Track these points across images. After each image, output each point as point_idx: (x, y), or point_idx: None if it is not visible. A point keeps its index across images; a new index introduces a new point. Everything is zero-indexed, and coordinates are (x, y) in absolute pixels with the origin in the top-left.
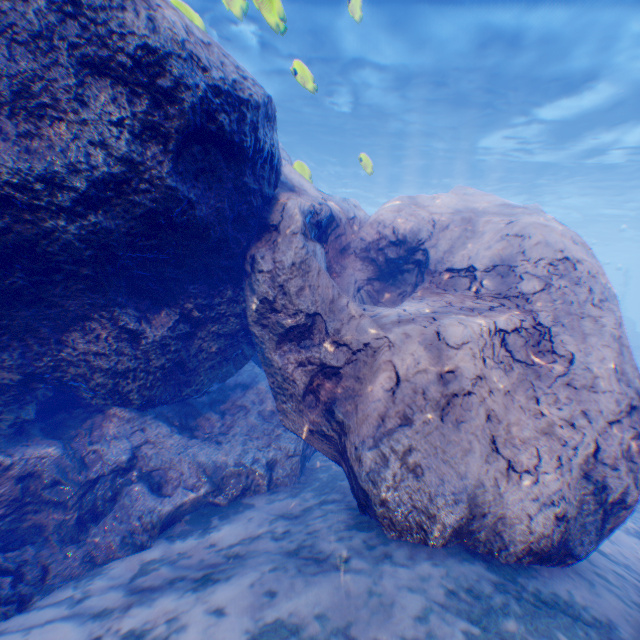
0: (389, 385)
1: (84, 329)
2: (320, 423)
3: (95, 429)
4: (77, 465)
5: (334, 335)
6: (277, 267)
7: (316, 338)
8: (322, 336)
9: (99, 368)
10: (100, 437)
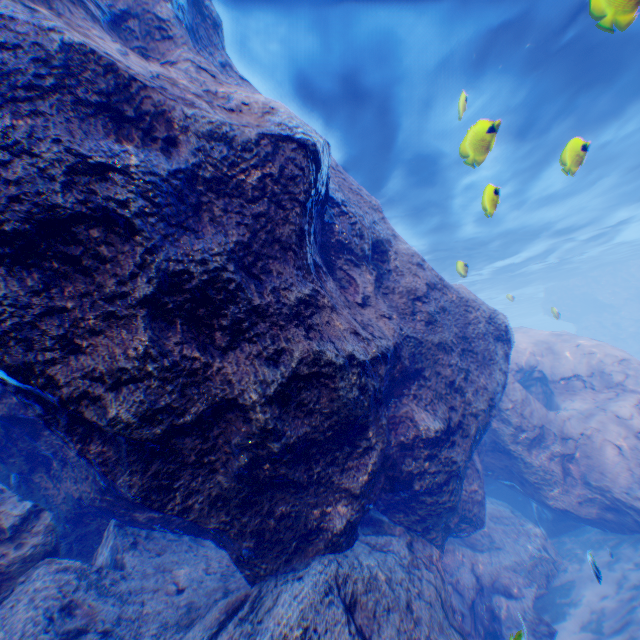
0: (614, 451)
1: (465, 475)
2: (583, 492)
3: (443, 564)
4: (458, 596)
5: (559, 434)
6: (515, 404)
7: (548, 440)
8: (551, 437)
9: (474, 500)
10: (451, 569)
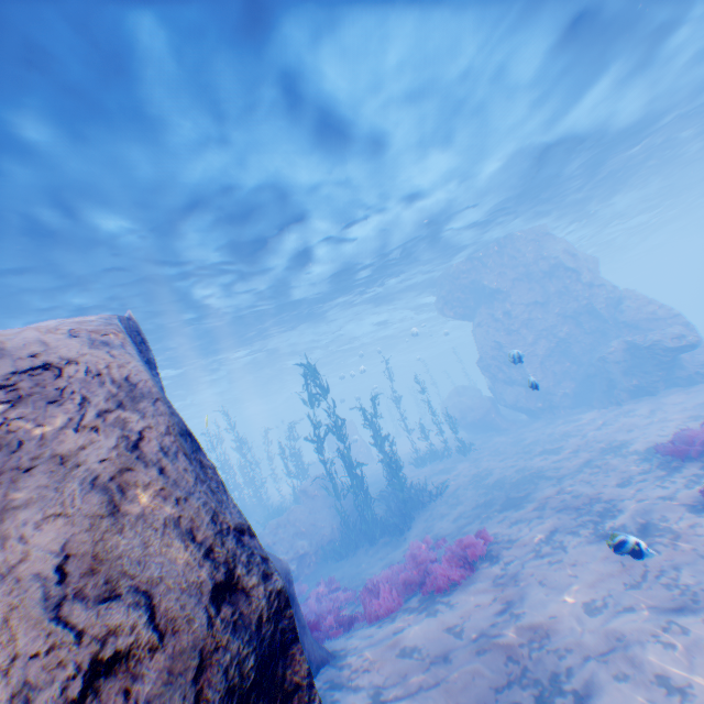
0: None
1: None
2: None
3: None
4: None
5: None
6: None
7: None
8: None
9: None
10: None
